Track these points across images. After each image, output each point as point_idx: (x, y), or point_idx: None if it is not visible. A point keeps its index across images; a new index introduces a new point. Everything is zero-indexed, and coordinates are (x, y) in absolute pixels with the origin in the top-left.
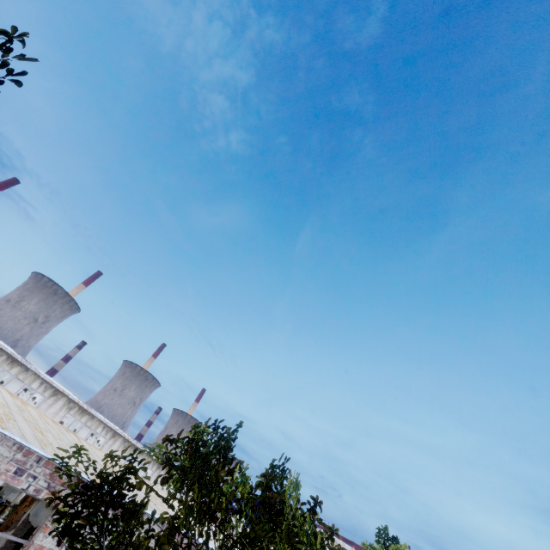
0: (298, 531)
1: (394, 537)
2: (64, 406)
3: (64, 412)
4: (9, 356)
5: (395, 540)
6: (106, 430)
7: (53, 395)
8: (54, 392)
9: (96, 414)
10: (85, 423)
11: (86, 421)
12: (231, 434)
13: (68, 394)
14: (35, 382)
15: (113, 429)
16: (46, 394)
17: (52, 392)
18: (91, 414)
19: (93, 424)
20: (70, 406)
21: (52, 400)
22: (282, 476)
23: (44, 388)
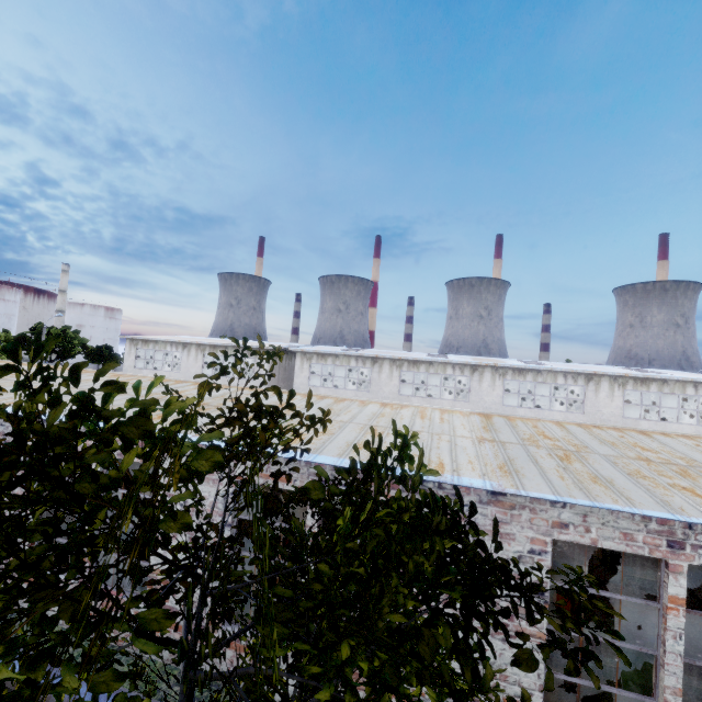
0: None
1: None
2: (392, 367)
3: (396, 372)
4: (317, 354)
5: None
6: (458, 369)
7: (374, 364)
8: (373, 361)
9: (429, 359)
10: (427, 372)
11: (426, 370)
12: None
13: (383, 356)
14: (351, 362)
15: (466, 364)
16: (368, 365)
17: (371, 361)
18: (426, 362)
19: (436, 369)
20: (398, 364)
21: (377, 367)
22: None
23: (361, 362)
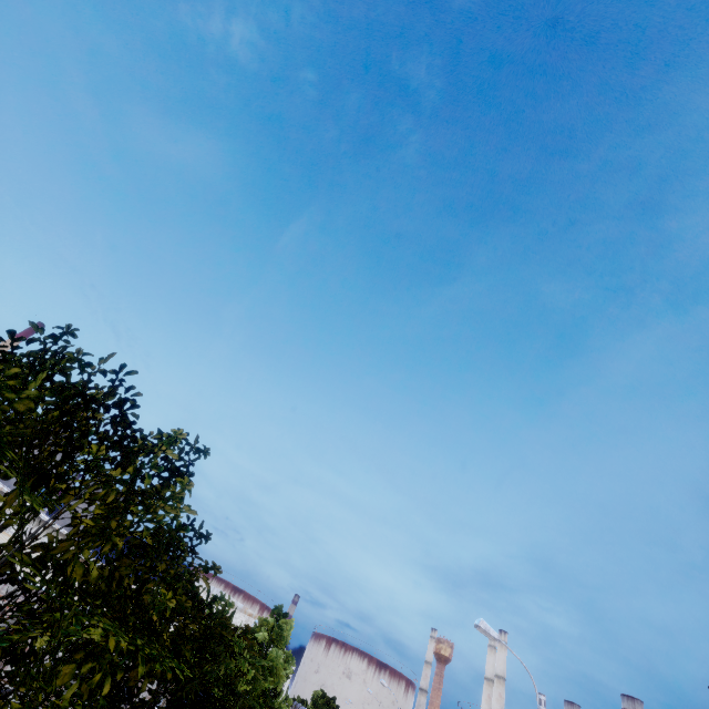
0: (234, 645)
1: (286, 613)
2: None
3: None
4: None
5: (286, 615)
6: None
7: None
8: None
9: None
10: None
11: None
12: (204, 589)
13: None
14: None
15: None
16: None
17: None
18: None
19: None
20: None
21: None
22: (232, 616)
23: None
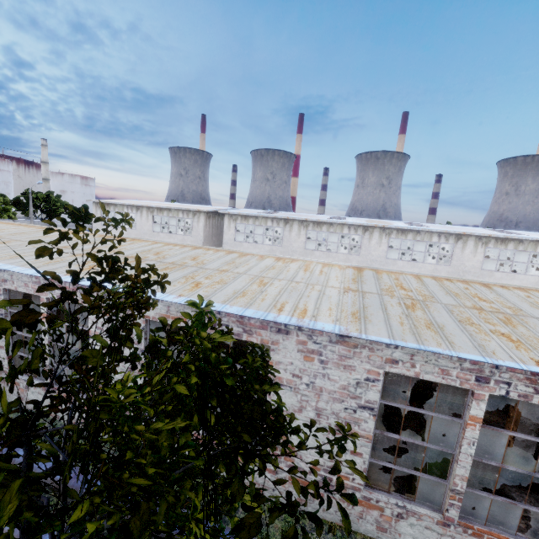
0: None
1: None
2: (300, 227)
3: (303, 231)
4: (241, 216)
5: None
6: (353, 229)
7: (286, 224)
8: (285, 222)
9: (329, 221)
10: (328, 231)
11: (327, 230)
12: None
13: (293, 218)
14: (268, 222)
15: (359, 225)
16: (281, 225)
17: (284, 222)
18: (327, 223)
19: (335, 229)
20: (305, 225)
21: (288, 227)
22: None
23: (276, 223)
